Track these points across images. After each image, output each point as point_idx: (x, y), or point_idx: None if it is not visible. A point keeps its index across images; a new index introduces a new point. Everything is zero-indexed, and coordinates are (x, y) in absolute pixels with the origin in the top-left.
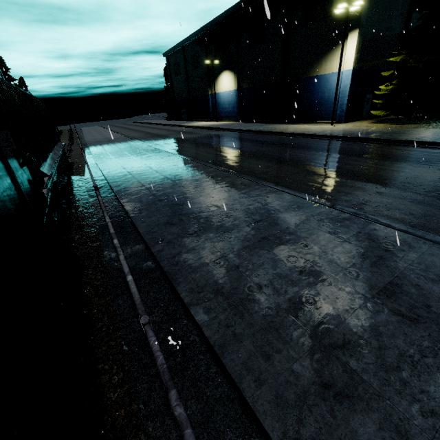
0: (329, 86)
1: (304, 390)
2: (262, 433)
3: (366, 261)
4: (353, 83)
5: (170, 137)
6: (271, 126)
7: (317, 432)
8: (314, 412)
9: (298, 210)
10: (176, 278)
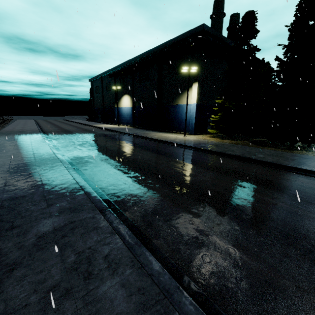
0: (185, 111)
1: None
2: None
3: (44, 299)
4: (197, 111)
5: (73, 133)
6: (147, 133)
7: None
8: None
9: (70, 213)
10: None
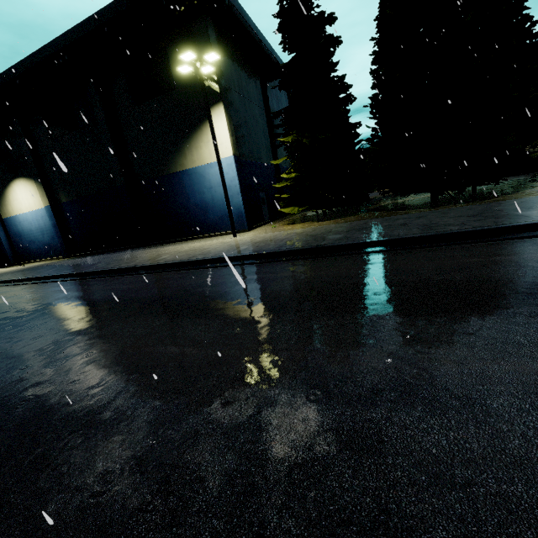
0: (208, 183)
1: None
2: None
3: None
4: (240, 175)
5: None
6: (127, 256)
7: None
8: None
9: None
10: None
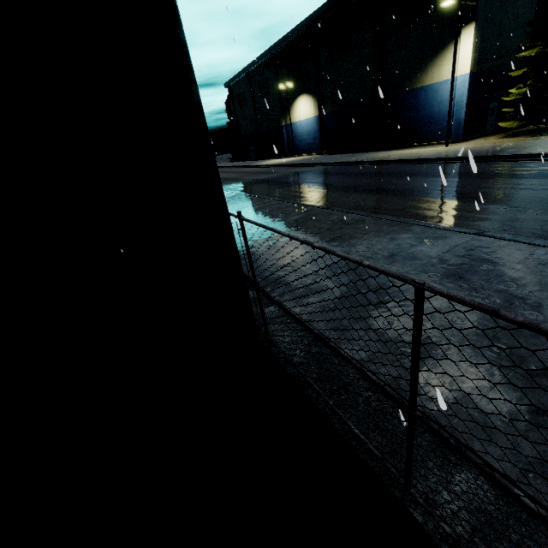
0: (439, 98)
1: (511, 416)
2: (469, 461)
3: (545, 288)
4: (471, 90)
5: (243, 179)
6: (367, 155)
7: (542, 454)
8: (531, 437)
9: (436, 241)
10: (312, 319)
